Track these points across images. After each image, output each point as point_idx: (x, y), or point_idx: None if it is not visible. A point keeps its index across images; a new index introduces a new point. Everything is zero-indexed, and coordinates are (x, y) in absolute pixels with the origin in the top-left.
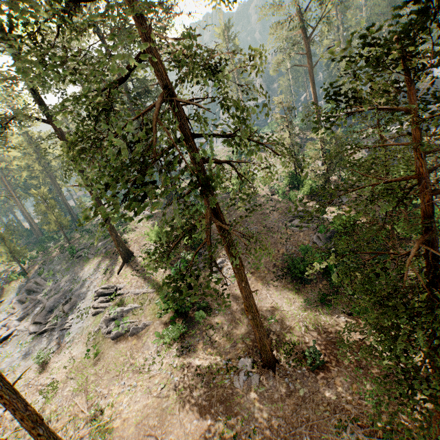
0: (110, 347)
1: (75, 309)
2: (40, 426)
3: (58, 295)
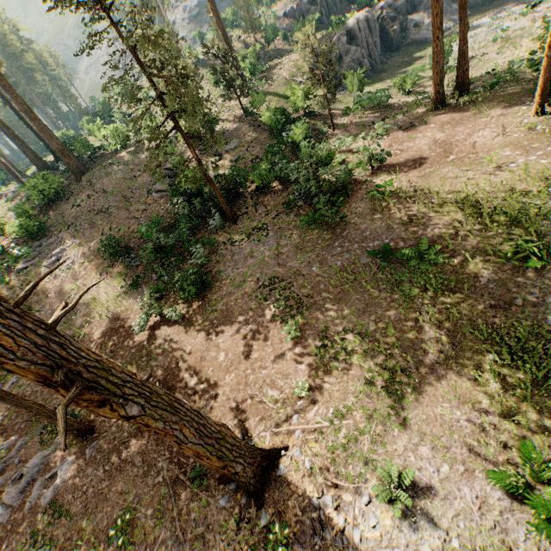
0: None
1: None
2: None
3: None
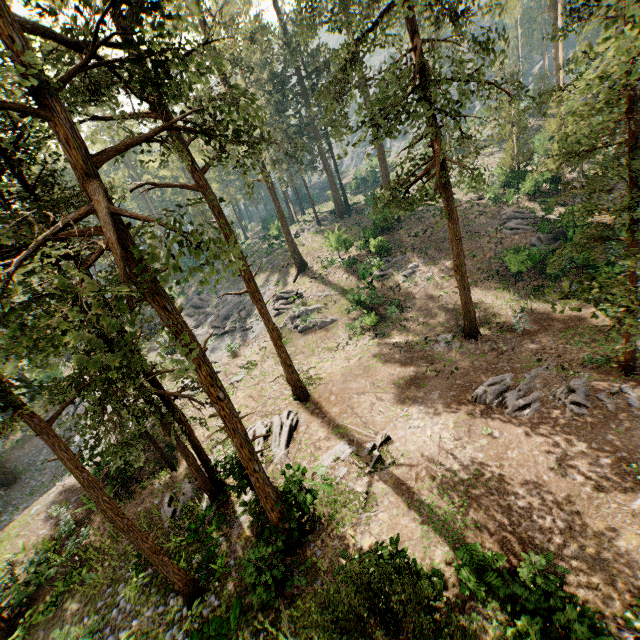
0: (299, 338)
1: (253, 315)
2: (281, 342)
3: (229, 307)
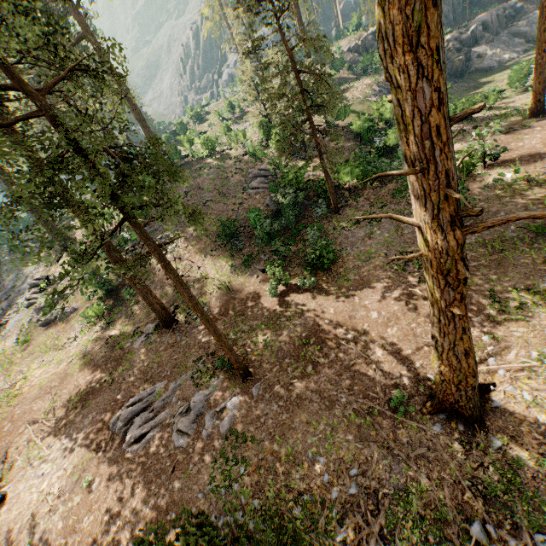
0: (40, 334)
1: (15, 305)
2: None
3: (0, 295)
